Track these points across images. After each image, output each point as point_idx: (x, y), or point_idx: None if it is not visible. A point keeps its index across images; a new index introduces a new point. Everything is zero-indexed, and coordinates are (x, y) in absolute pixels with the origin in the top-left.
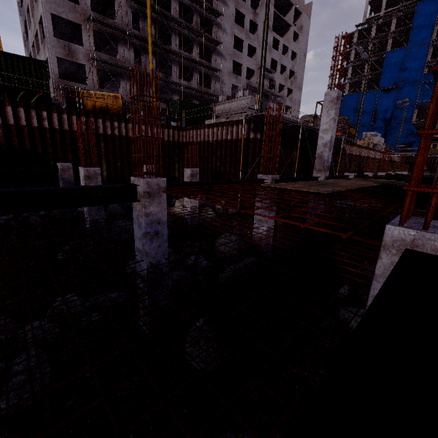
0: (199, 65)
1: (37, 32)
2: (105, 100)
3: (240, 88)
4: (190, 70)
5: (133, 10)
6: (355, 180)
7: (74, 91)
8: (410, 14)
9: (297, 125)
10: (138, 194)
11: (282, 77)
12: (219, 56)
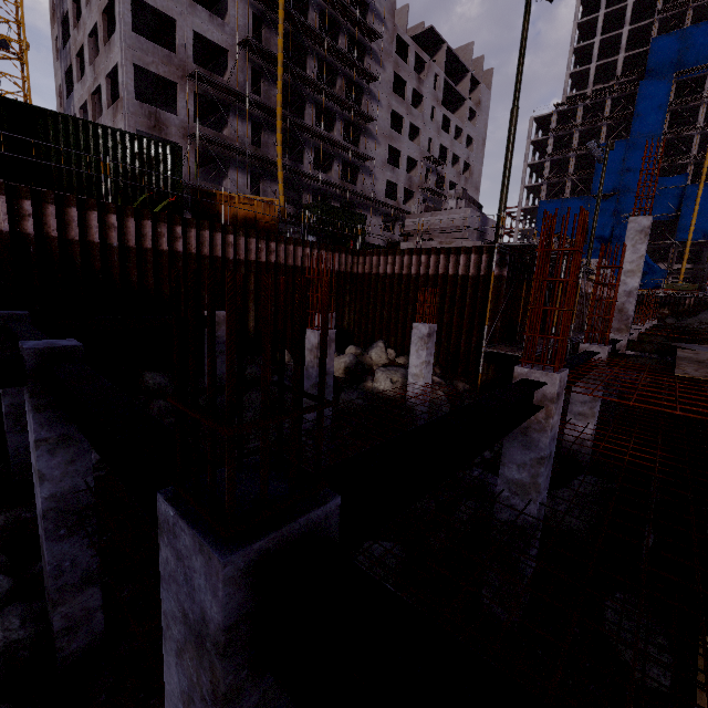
0: (343, 150)
1: (97, 88)
2: (252, 208)
3: (451, 196)
4: (328, 156)
5: (254, 66)
6: (702, 350)
7: (206, 192)
8: (630, 96)
9: (553, 257)
10: (538, 396)
11: (454, 172)
12: (370, 138)
